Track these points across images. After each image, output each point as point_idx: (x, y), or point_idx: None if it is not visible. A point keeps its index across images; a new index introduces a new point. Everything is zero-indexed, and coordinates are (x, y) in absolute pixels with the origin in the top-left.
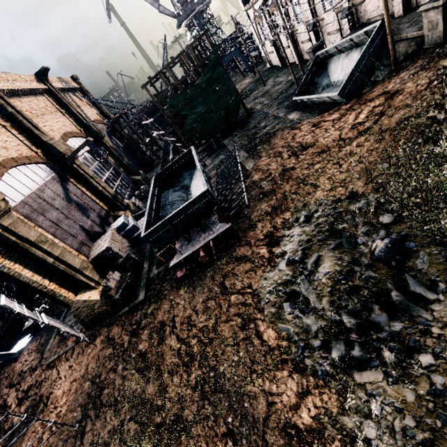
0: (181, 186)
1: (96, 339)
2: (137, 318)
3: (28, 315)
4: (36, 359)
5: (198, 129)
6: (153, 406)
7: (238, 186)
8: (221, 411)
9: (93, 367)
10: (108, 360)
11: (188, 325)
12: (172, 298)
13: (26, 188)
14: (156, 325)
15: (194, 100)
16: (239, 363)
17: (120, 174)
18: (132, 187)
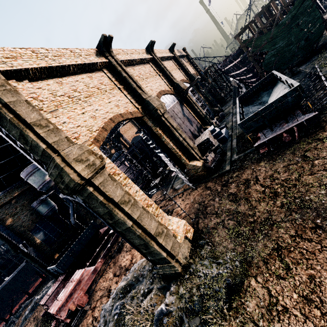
0: (259, 103)
1: (197, 189)
2: (225, 178)
3: (170, 164)
4: (162, 197)
5: (274, 62)
6: (245, 214)
7: (321, 92)
8: (308, 217)
9: (198, 198)
10: (208, 196)
11: (270, 179)
12: (254, 167)
13: (168, 106)
14: (241, 180)
15: (275, 38)
16: (326, 194)
17: (205, 107)
18: (212, 115)
